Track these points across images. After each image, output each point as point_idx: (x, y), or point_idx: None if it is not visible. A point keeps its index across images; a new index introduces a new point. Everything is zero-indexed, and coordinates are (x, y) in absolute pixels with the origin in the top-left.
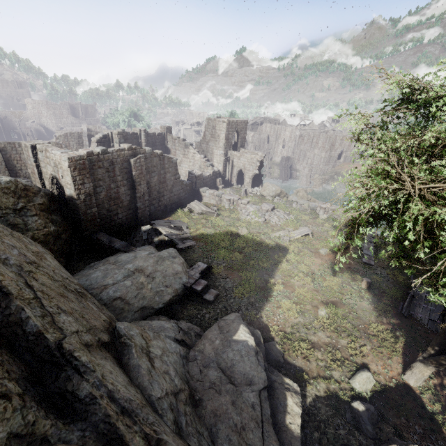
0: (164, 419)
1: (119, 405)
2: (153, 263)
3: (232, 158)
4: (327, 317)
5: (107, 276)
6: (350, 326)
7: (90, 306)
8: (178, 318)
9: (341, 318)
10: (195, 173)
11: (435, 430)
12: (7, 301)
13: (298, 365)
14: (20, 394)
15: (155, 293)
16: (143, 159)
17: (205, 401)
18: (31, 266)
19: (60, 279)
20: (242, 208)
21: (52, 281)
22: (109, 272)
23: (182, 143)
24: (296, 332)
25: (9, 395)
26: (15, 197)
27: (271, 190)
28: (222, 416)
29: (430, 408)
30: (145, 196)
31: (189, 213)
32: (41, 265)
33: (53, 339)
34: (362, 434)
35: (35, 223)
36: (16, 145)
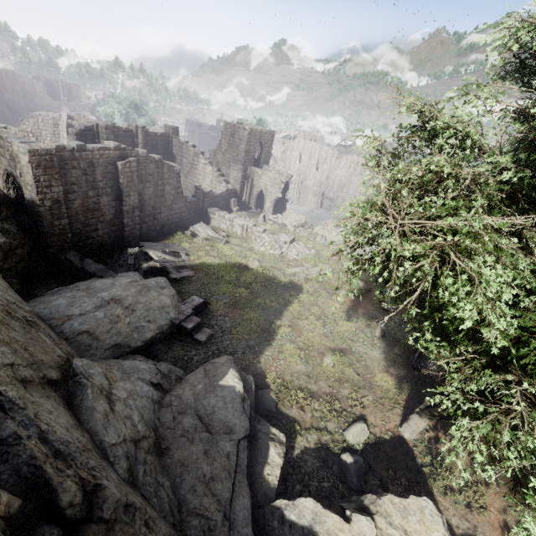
0: (116, 466)
1: (52, 448)
2: (135, 292)
3: (252, 176)
4: (333, 365)
5: (73, 305)
6: (355, 376)
7: (41, 339)
8: (159, 359)
9: (347, 366)
10: (203, 189)
11: (421, 482)
12: None
13: (291, 415)
14: None
15: (134, 328)
16: (135, 164)
17: (174, 449)
18: None
19: (2, 302)
20: (257, 237)
21: None
22: (76, 300)
23: (191, 150)
24: (296, 379)
25: None
26: None
27: (294, 219)
28: (190, 466)
29: (420, 460)
30: (135, 210)
31: (192, 237)
32: None
33: None
34: (347, 486)
35: None
36: None
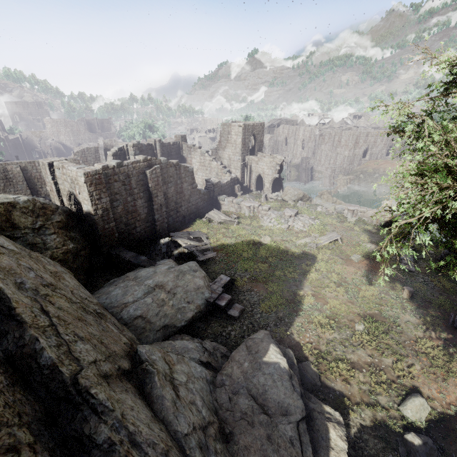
0: None
1: (141, 451)
2: (174, 277)
3: (250, 163)
4: (366, 332)
5: (127, 293)
6: (393, 342)
7: (110, 328)
8: (202, 336)
9: (382, 333)
10: (212, 181)
11: None
12: (21, 330)
13: (338, 389)
14: (31, 444)
15: (177, 310)
16: (159, 170)
17: (237, 434)
18: (48, 289)
19: (78, 300)
20: (264, 215)
21: (70, 303)
22: (128, 289)
23: (197, 151)
24: (332, 350)
25: (18, 447)
26: (34, 216)
27: (293, 194)
28: (257, 453)
29: None
30: (162, 207)
31: (208, 223)
32: (58, 287)
33: (68, 373)
34: None
35: (53, 241)
36: (36, 164)
